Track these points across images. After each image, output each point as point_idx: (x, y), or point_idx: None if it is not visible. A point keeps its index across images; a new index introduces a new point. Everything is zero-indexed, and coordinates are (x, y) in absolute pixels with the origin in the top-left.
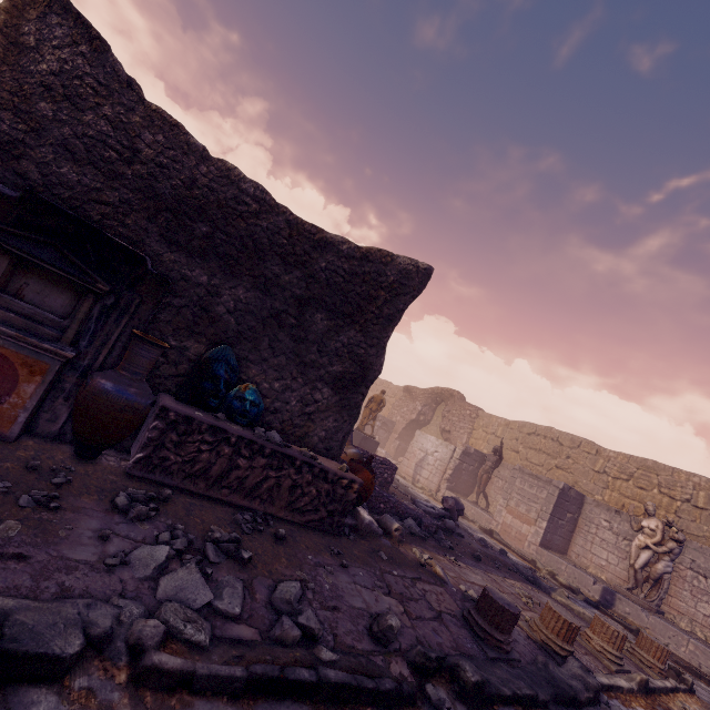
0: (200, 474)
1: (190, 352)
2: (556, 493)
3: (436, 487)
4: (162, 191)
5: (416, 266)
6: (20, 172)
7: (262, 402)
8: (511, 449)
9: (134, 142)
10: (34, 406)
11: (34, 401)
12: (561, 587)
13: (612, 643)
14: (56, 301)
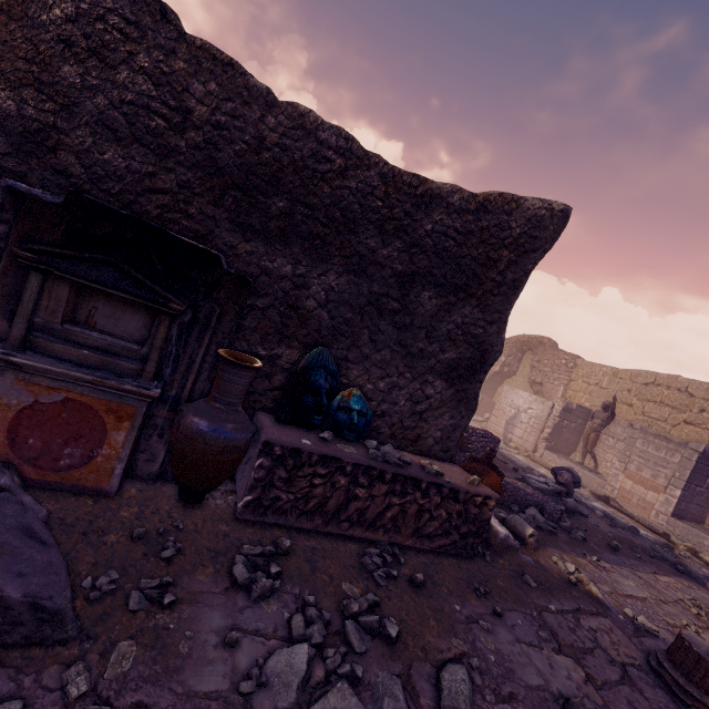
0: (315, 509)
1: (282, 360)
2: (694, 457)
3: (532, 447)
4: (225, 162)
5: (549, 209)
6: (60, 168)
7: (369, 408)
8: (622, 402)
9: (182, 99)
10: (129, 455)
11: (127, 449)
12: (708, 567)
13: None
14: (129, 323)
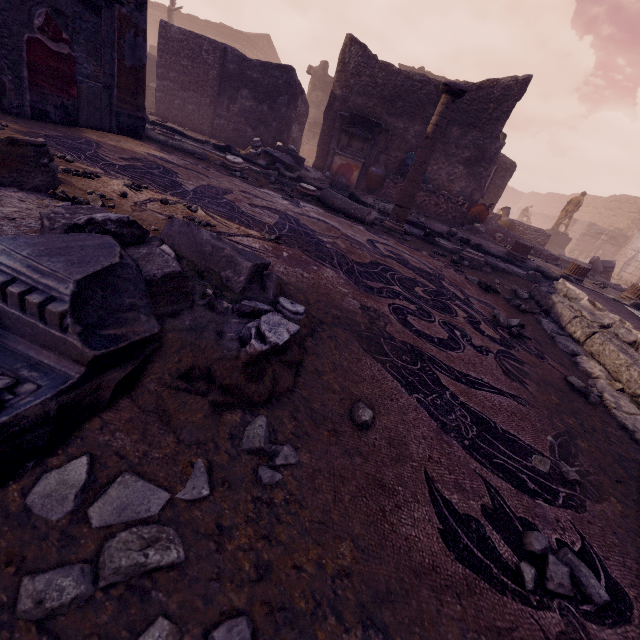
0: None
1: (399, 158)
2: None
3: (636, 279)
4: (385, 95)
5: (515, 80)
6: (348, 107)
7: (427, 175)
8: None
9: (376, 80)
10: (357, 179)
11: (357, 177)
12: None
13: (634, 294)
14: (359, 147)
